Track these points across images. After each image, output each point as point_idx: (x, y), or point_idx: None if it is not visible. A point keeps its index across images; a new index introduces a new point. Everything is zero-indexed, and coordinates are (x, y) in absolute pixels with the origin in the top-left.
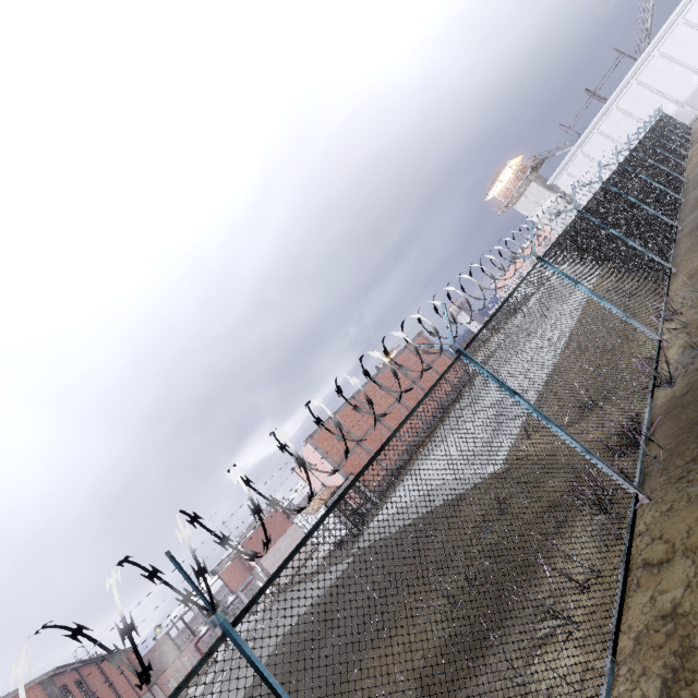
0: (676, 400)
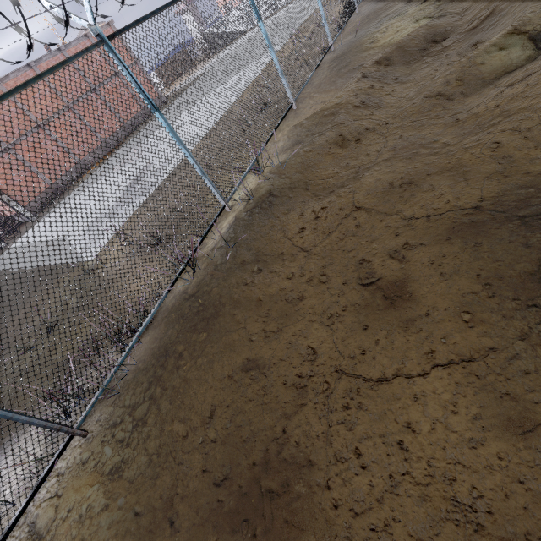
0: (185, 300)
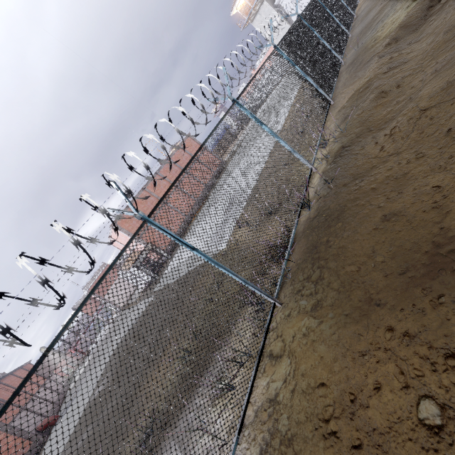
0: (311, 222)
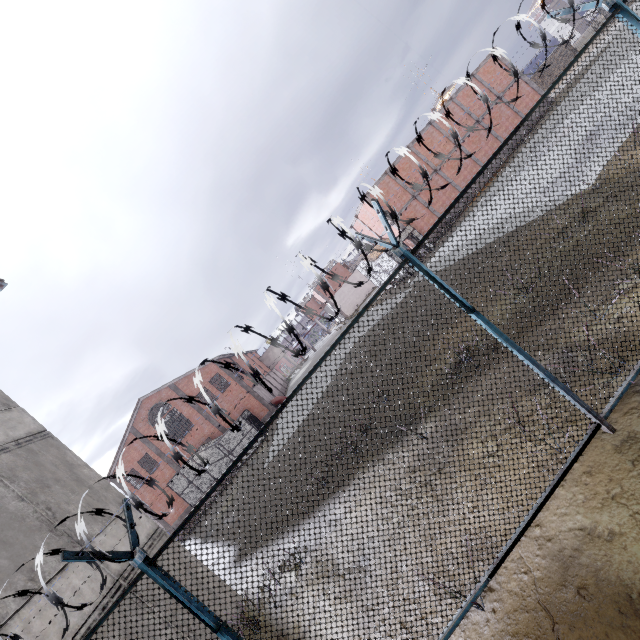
0: None
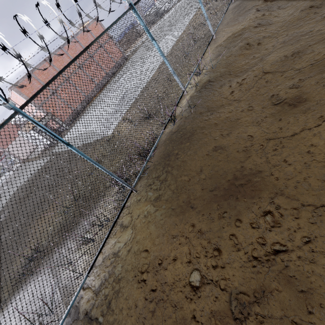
0: (171, 135)
